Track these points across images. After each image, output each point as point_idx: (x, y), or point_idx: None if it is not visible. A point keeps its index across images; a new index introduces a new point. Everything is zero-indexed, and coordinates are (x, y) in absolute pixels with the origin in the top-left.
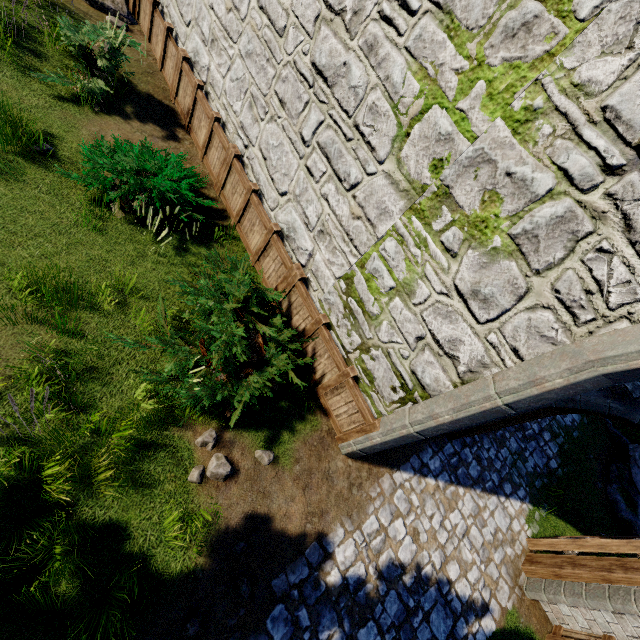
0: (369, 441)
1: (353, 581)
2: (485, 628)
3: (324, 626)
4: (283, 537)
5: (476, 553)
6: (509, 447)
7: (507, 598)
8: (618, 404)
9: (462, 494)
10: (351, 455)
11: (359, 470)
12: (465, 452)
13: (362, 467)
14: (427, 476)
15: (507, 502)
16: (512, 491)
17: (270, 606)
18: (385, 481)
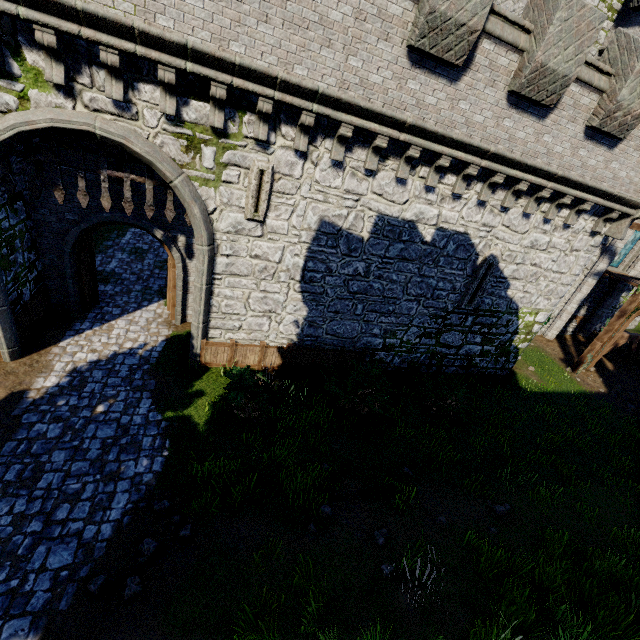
0: (1, 338)
1: (66, 384)
2: (160, 346)
3: (61, 402)
4: (2, 403)
5: (139, 332)
6: (136, 290)
7: (168, 332)
8: (75, 227)
9: (115, 323)
10: (15, 357)
11: (31, 358)
12: (105, 310)
13: (32, 356)
14: (84, 332)
15: (148, 308)
16: (149, 303)
17: (19, 419)
18: (55, 350)
